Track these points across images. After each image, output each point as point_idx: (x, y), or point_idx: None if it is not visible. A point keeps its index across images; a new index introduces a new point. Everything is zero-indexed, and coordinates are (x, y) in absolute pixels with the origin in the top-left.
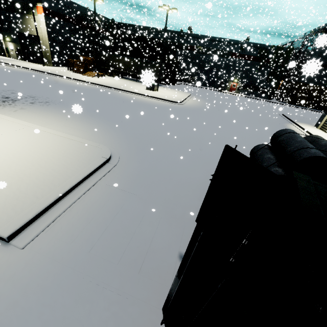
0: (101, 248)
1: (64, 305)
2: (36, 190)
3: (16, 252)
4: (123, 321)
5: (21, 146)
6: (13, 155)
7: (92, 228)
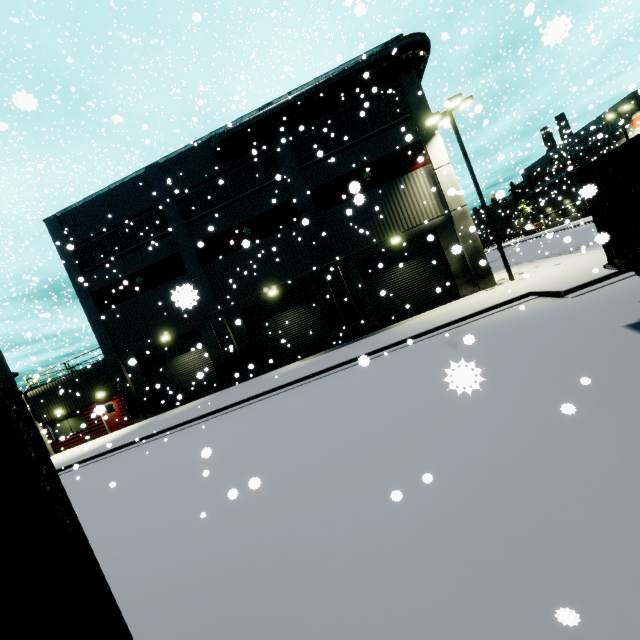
0: (638, 290)
1: (592, 307)
2: (589, 275)
3: (567, 299)
4: (635, 307)
5: (584, 263)
6: (575, 268)
7: (635, 285)
